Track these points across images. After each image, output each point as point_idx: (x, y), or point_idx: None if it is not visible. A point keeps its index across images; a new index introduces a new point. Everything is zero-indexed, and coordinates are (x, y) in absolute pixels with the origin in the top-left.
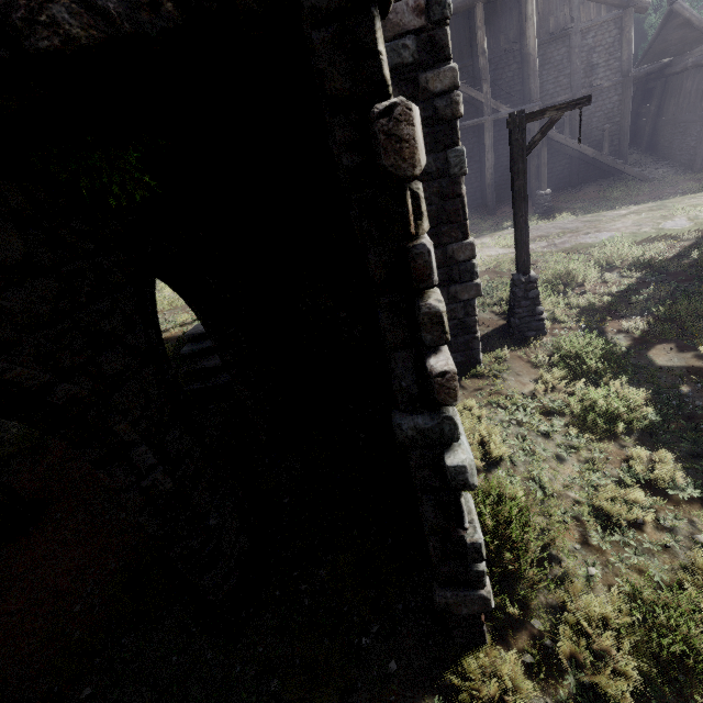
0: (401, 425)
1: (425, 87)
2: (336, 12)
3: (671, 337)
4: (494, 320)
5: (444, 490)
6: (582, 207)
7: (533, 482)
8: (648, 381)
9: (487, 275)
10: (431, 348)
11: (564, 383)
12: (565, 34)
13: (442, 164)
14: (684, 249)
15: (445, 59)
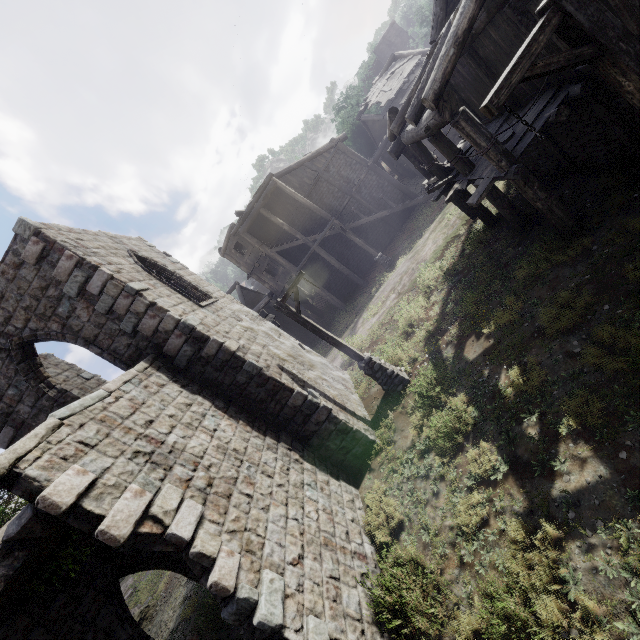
0: (224, 617)
1: (208, 356)
2: (69, 512)
3: (471, 330)
4: (380, 389)
5: (273, 636)
6: (408, 243)
7: (423, 531)
8: (467, 381)
9: (370, 349)
10: (213, 565)
11: (425, 420)
12: (318, 179)
13: (246, 374)
14: (464, 243)
15: (207, 339)
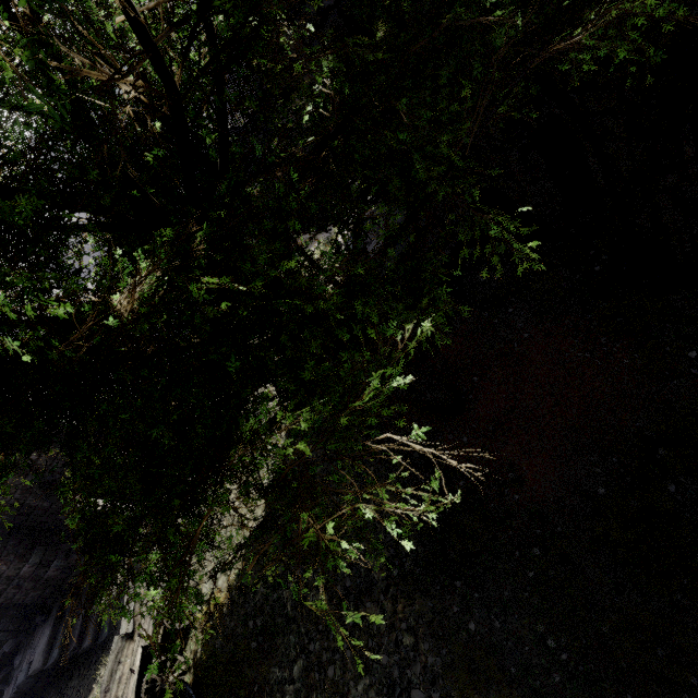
0: None
1: None
2: None
3: None
4: None
5: None
6: None
7: None
8: None
9: None
10: None
11: None
12: None
13: None
14: None
15: None
